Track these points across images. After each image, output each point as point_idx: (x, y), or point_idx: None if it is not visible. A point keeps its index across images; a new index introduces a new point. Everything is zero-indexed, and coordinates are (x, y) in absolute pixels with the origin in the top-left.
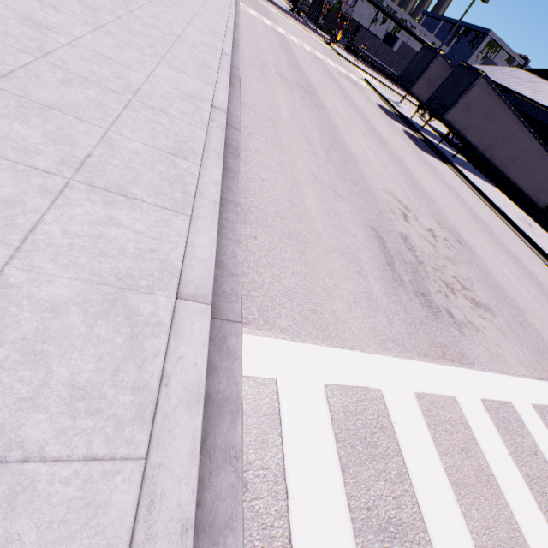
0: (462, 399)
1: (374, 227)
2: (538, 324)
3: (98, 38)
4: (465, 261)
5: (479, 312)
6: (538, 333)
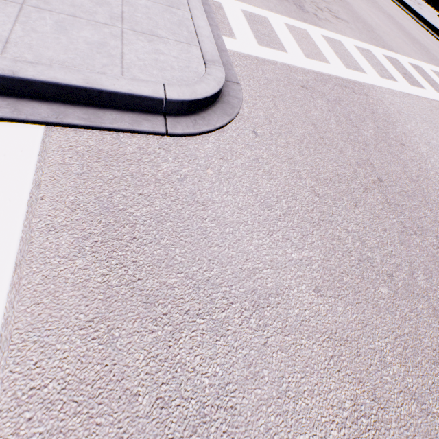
0: (310, 31)
1: None
2: (382, 35)
3: None
4: (339, 5)
5: (337, 20)
6: (379, 36)
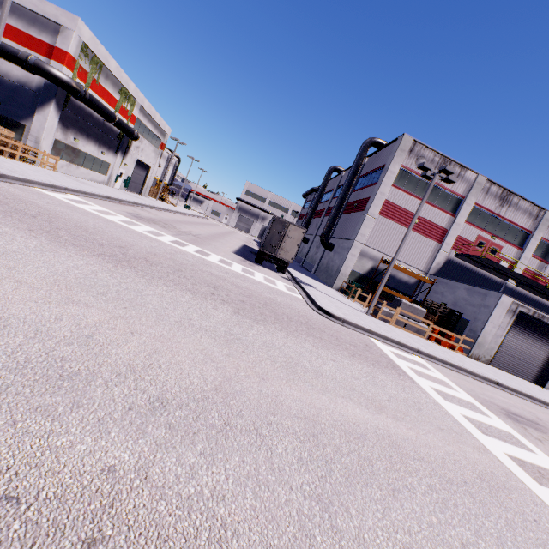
0: (463, 395)
1: (542, 425)
2: None
3: (470, 362)
4: None
5: None
6: None
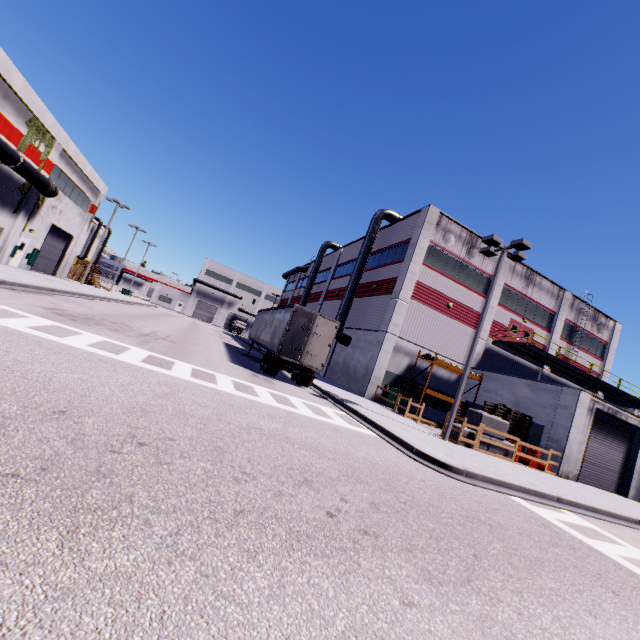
0: None
1: None
2: None
3: (576, 488)
4: None
5: None
6: None
